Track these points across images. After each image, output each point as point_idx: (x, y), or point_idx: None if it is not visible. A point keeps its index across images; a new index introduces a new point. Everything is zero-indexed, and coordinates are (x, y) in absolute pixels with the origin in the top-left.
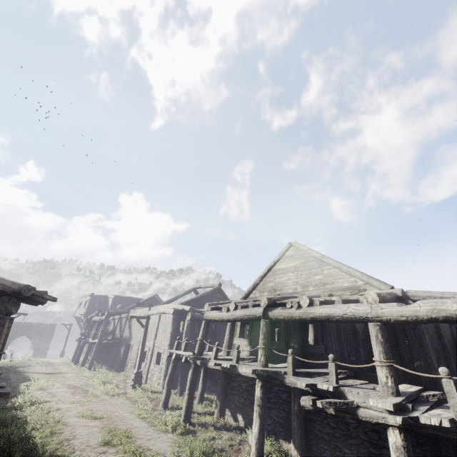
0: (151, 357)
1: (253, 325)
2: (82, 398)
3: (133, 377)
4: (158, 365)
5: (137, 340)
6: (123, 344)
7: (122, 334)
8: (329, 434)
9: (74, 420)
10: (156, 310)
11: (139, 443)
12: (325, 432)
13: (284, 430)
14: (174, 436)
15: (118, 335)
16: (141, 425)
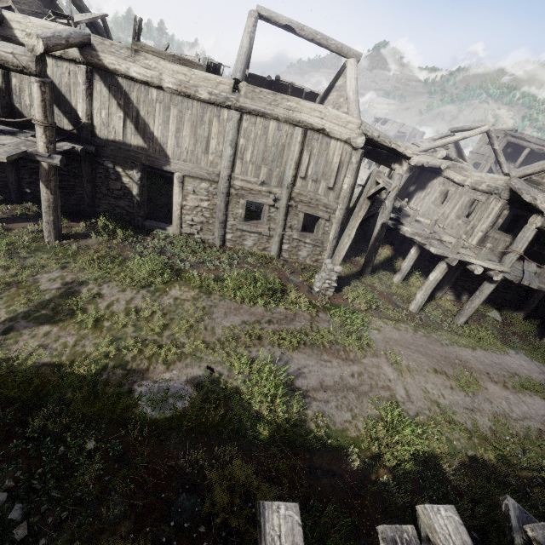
0: (285, 219)
1: (525, 222)
2: (381, 359)
3: (337, 277)
4: (310, 236)
5: (209, 172)
6: (118, 161)
7: (89, 126)
8: (541, 305)
9: (487, 404)
10: (283, 108)
11: (541, 380)
12: (540, 304)
13: (511, 305)
14: (512, 351)
15: (60, 123)
16: (500, 359)
